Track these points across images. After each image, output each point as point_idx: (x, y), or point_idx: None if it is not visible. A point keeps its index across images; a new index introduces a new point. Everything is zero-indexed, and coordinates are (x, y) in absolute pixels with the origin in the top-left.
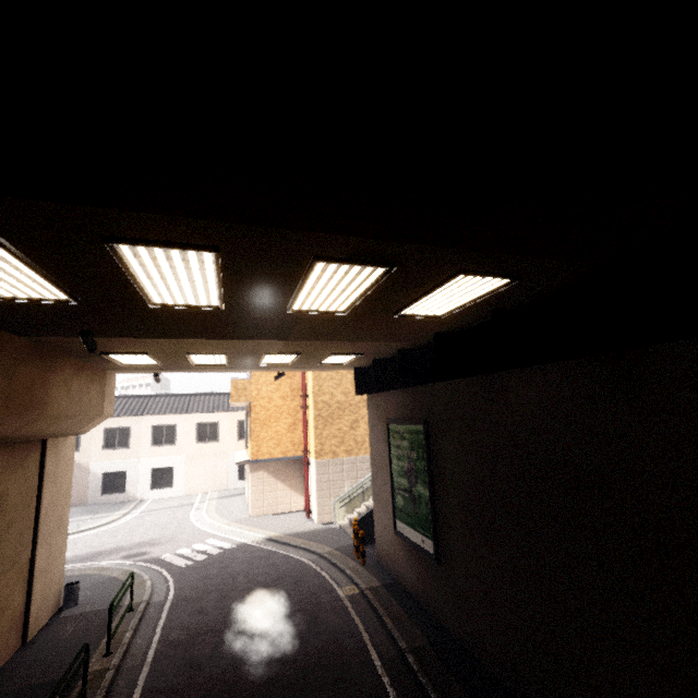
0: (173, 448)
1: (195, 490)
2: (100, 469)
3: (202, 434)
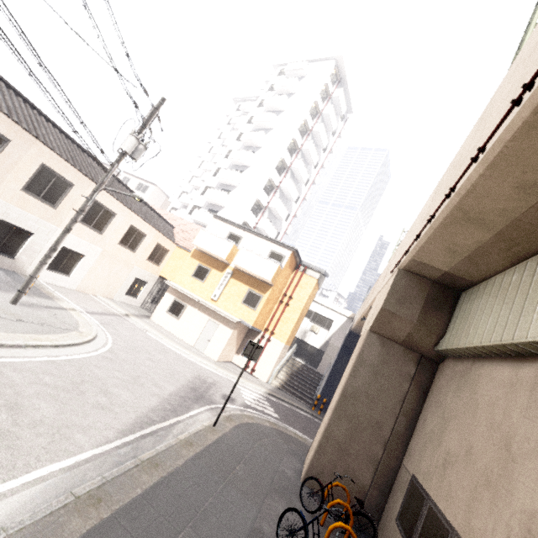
0: (98, 237)
1: (88, 288)
2: (1, 213)
3: (127, 238)
